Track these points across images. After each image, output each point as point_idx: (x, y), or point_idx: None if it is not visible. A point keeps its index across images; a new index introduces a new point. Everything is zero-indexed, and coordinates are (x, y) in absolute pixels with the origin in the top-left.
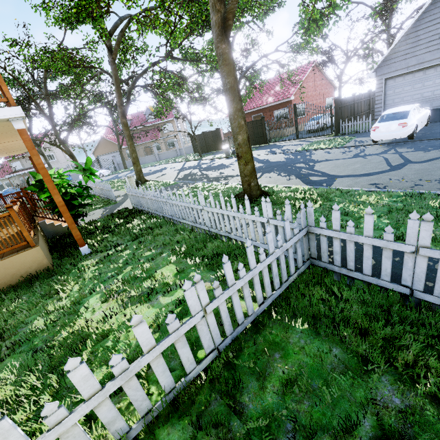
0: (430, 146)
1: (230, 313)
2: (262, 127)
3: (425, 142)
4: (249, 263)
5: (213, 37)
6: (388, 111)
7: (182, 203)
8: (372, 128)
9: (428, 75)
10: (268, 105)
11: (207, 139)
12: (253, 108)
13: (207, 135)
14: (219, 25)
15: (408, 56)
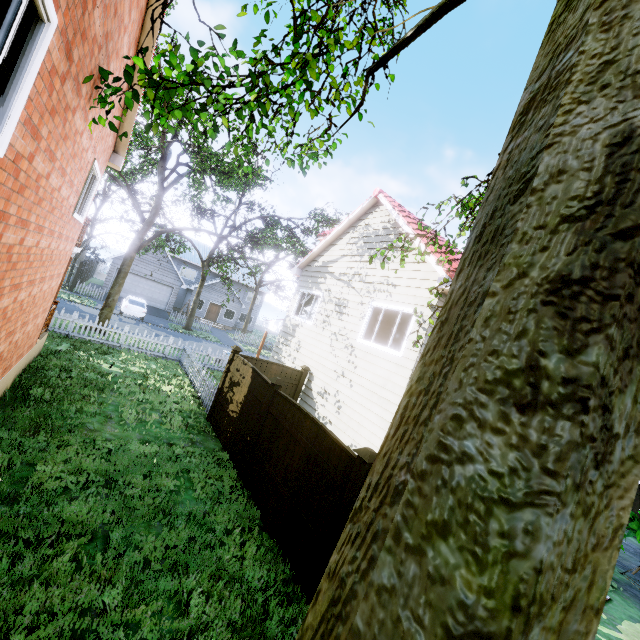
0: (158, 329)
1: (177, 368)
2: None
3: (152, 325)
4: (189, 352)
5: (132, 247)
6: (132, 298)
7: (101, 327)
8: (126, 305)
9: (142, 281)
10: None
11: None
12: None
13: None
14: (138, 247)
15: (135, 263)
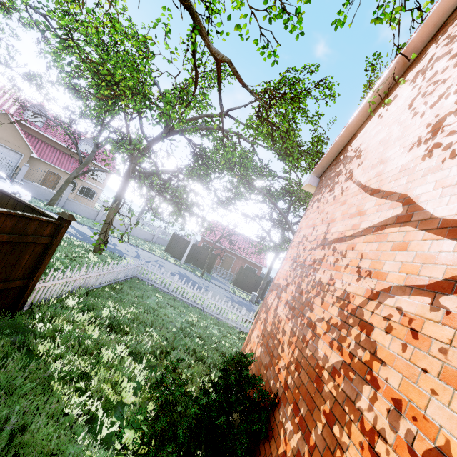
0: None
1: None
2: (266, 286)
3: None
4: None
5: None
6: None
7: None
8: None
9: None
10: (247, 259)
11: (199, 253)
12: (233, 251)
13: (201, 251)
14: None
15: None
